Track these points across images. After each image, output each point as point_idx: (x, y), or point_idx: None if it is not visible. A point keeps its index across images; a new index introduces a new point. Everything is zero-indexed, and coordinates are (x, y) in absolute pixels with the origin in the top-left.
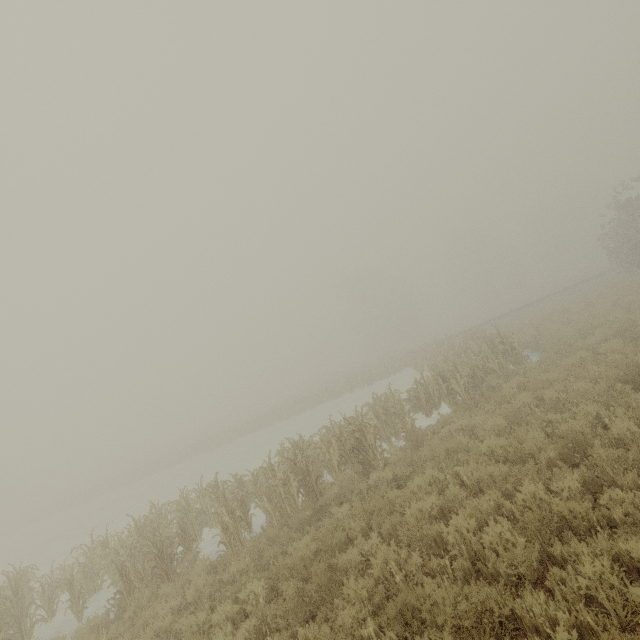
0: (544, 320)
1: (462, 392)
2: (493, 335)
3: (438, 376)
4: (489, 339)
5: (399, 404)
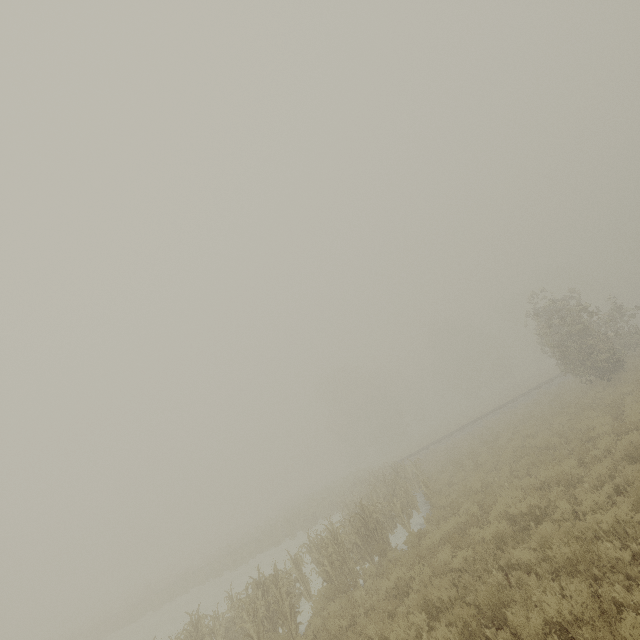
0: (468, 454)
1: (255, 634)
2: (404, 480)
3: (259, 588)
4: (393, 490)
5: (209, 634)
